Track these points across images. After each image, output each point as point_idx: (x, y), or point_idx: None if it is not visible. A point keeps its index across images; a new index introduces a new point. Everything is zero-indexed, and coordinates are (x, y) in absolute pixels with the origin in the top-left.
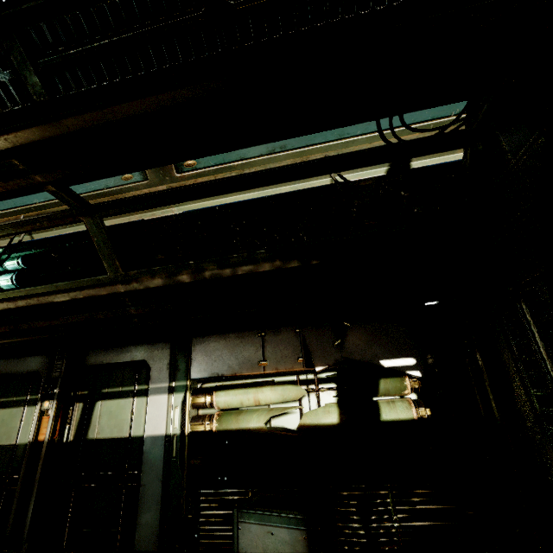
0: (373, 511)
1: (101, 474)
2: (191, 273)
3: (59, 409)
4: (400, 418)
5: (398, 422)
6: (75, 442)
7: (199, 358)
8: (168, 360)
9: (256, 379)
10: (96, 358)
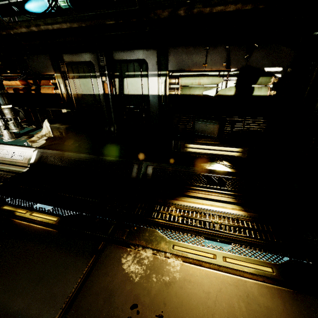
0: (235, 124)
1: (133, 107)
2: (186, 9)
3: (109, 81)
4: (261, 95)
5: (259, 96)
6: (119, 95)
7: (172, 60)
8: (156, 60)
9: (198, 73)
10: (118, 56)
